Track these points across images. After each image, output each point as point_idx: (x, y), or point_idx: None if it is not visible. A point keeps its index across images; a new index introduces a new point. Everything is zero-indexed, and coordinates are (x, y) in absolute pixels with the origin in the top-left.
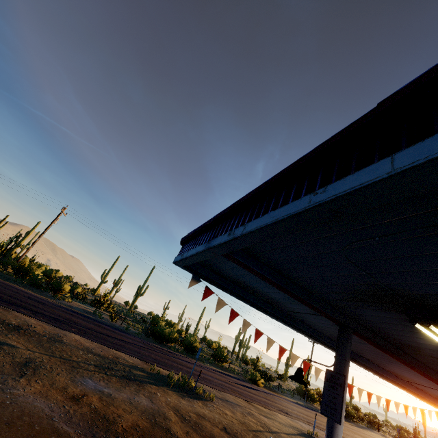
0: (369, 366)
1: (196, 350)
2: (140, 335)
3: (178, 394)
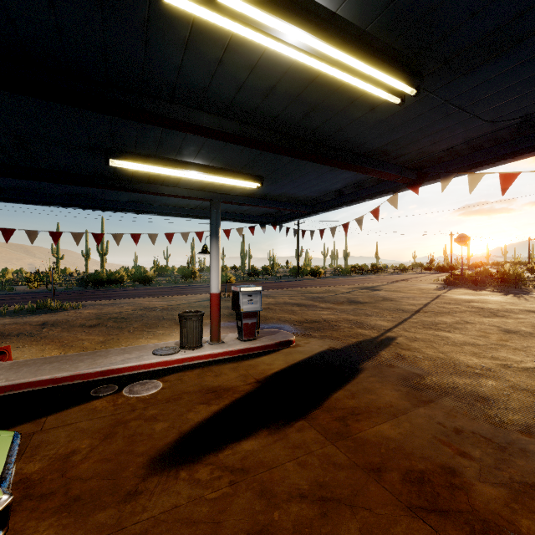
0: (136, 209)
1: (152, 279)
2: (75, 289)
3: (14, 317)
